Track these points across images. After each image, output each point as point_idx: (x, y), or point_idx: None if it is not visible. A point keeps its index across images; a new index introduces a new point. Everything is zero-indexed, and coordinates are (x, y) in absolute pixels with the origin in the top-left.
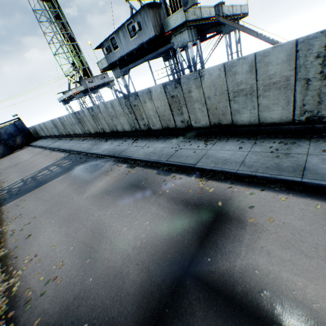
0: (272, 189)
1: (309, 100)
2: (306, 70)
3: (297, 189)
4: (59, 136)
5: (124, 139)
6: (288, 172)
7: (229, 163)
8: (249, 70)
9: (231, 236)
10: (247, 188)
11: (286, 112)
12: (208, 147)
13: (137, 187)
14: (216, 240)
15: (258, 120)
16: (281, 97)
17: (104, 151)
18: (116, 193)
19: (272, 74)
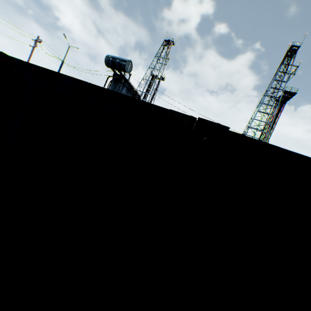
0: None
1: None
2: None
3: None
4: None
5: None
6: None
7: None
8: None
9: None
10: None
11: None
12: None
13: None
14: None
15: None
16: None
17: None
18: None
19: None
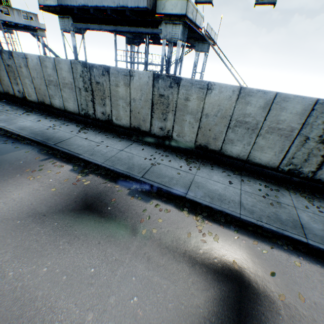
0: (281, 247)
1: (299, 155)
2: (311, 129)
3: (303, 251)
4: None
5: (62, 121)
6: (291, 228)
7: (227, 202)
8: (263, 106)
9: None
10: (256, 241)
11: (275, 159)
12: (193, 171)
13: (100, 215)
14: None
15: (247, 157)
16: (279, 144)
17: (24, 130)
18: (57, 222)
19: (282, 120)
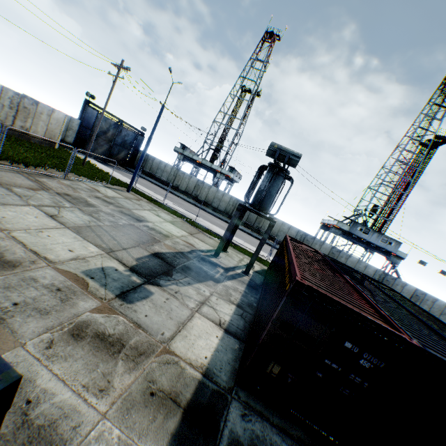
0: None
1: None
2: None
3: None
4: (220, 212)
5: None
6: None
7: None
8: None
9: None
10: None
11: None
12: None
13: None
14: None
15: None
16: None
17: None
18: None
19: None
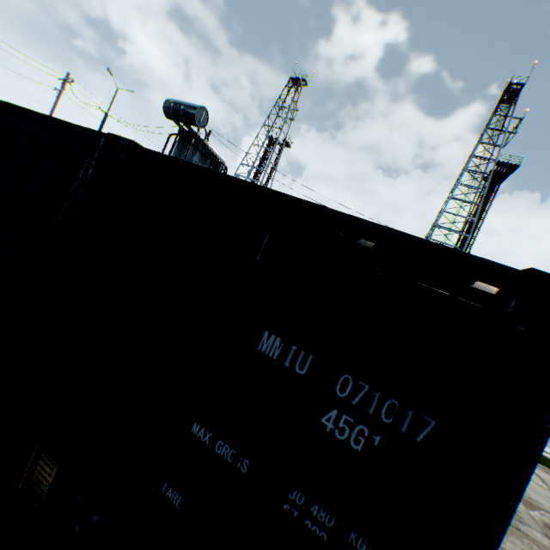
0: None
1: None
2: None
3: None
4: None
5: None
6: None
7: None
8: None
9: None
10: None
11: None
12: None
13: None
14: None
15: None
16: None
17: None
18: None
19: None
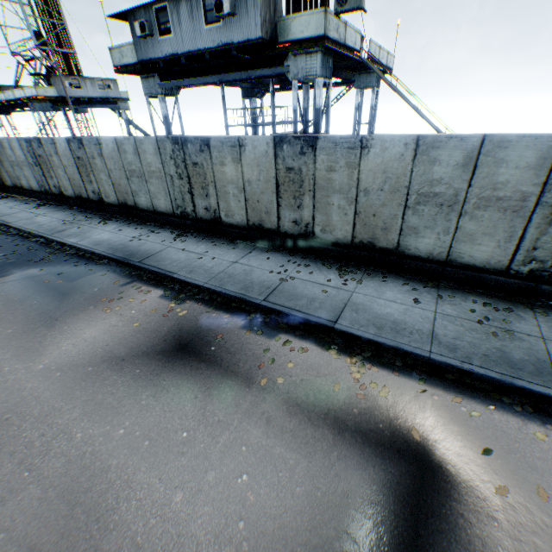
0: (508, 407)
1: (546, 243)
2: None
3: None
4: None
5: (151, 228)
6: (529, 375)
7: (408, 333)
8: (463, 162)
9: (475, 540)
10: (458, 397)
11: (500, 253)
12: (349, 287)
13: (199, 359)
14: (445, 551)
15: (446, 255)
16: (503, 225)
17: (100, 245)
18: (140, 369)
19: (502, 181)
